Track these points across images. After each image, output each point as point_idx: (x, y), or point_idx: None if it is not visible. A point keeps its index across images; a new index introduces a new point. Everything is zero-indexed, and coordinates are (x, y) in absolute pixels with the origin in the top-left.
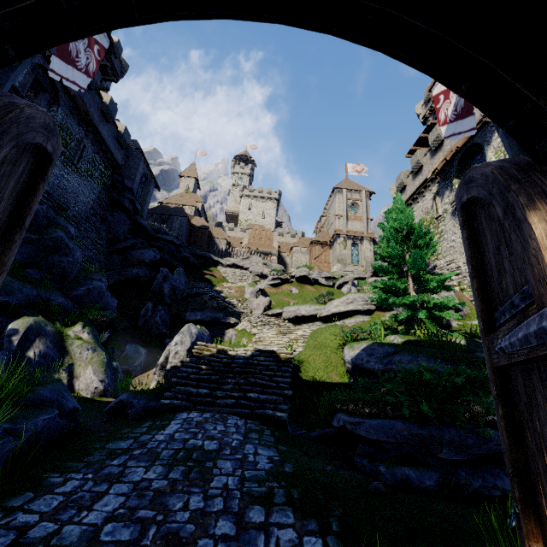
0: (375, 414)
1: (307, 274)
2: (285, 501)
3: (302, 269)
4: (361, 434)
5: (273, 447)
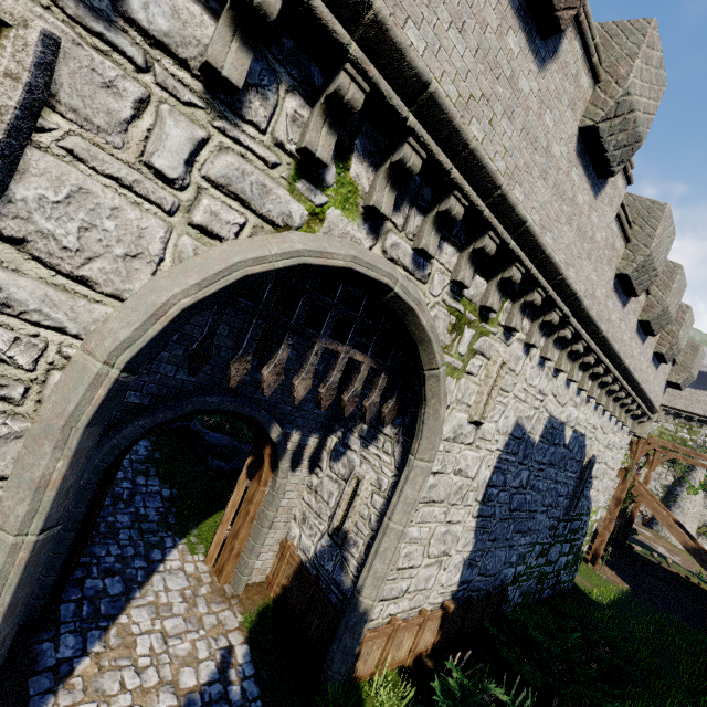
0: (220, 426)
1: None
2: (156, 474)
3: None
4: (206, 439)
5: (147, 438)
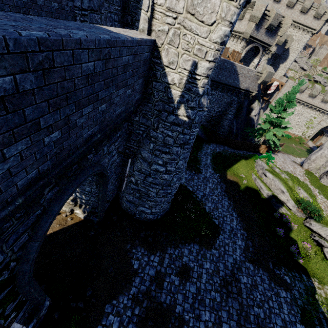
0: None
1: (318, 80)
2: None
3: (318, 77)
4: None
5: None
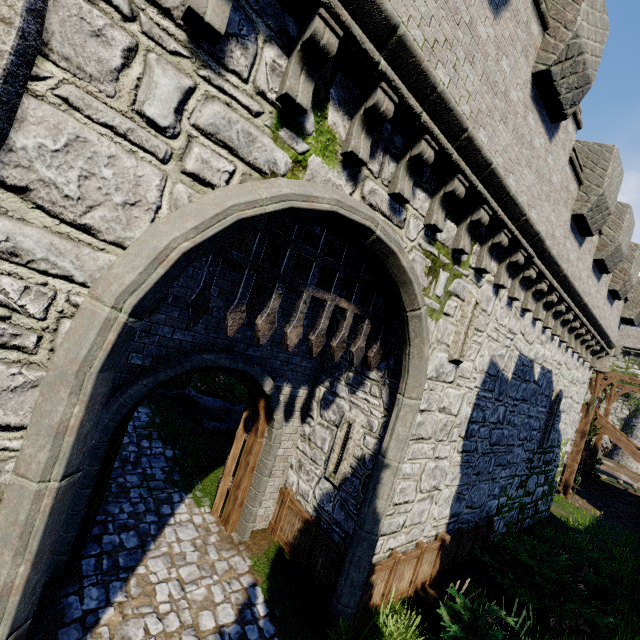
0: (212, 391)
1: None
2: (158, 437)
3: None
4: (200, 403)
5: (147, 406)
